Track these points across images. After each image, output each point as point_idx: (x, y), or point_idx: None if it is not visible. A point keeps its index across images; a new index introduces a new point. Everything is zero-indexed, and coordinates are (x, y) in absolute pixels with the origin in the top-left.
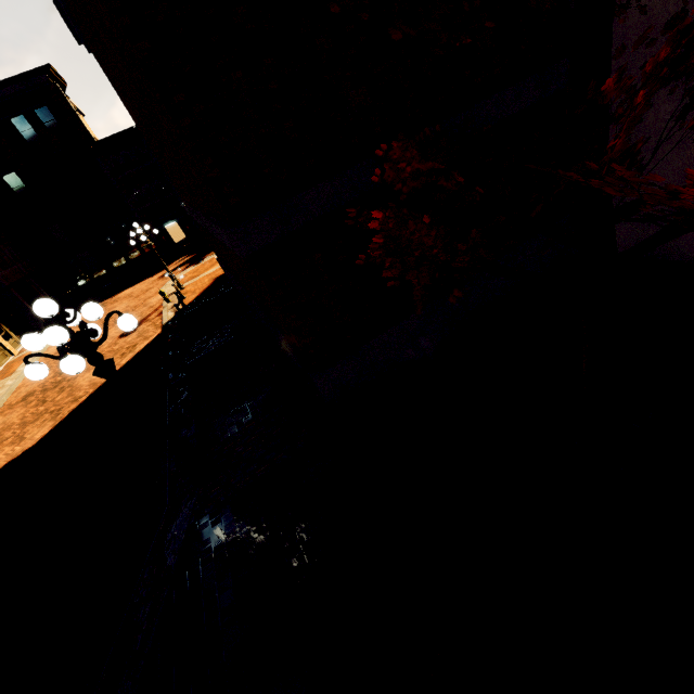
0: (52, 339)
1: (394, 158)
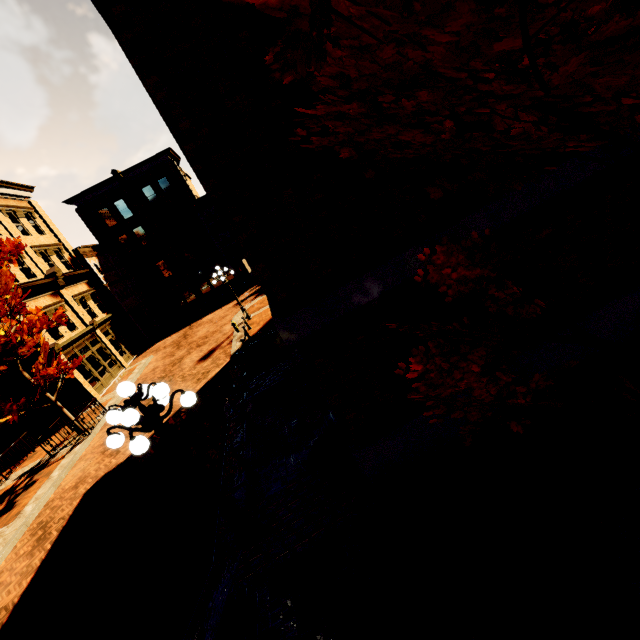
0: (126, 422)
1: (437, 264)
